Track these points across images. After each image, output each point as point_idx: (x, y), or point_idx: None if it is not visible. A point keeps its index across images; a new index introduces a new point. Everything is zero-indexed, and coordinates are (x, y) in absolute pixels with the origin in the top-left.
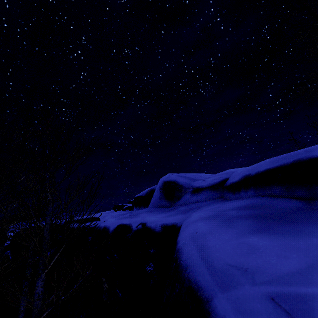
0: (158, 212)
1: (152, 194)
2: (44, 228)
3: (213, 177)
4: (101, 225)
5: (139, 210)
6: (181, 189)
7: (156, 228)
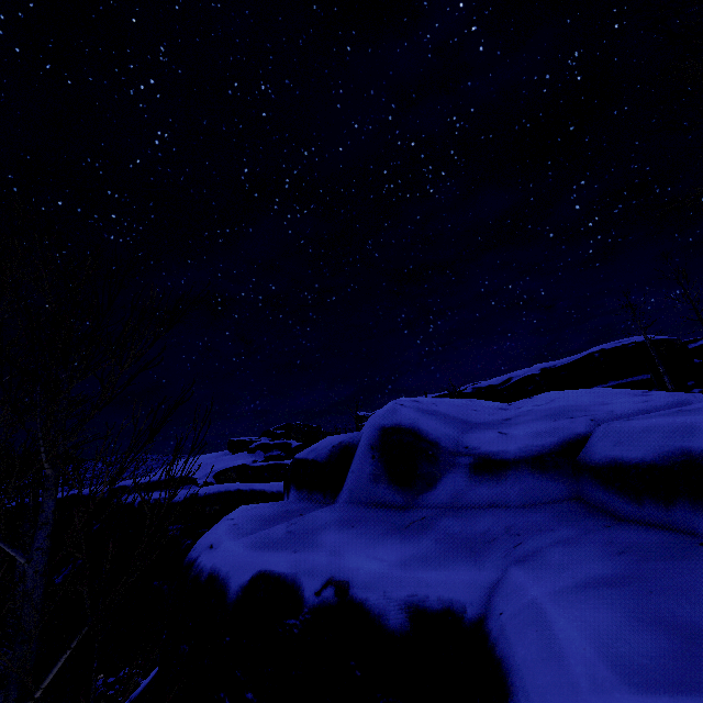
0: (377, 532)
1: (347, 461)
2: (28, 567)
3: (532, 426)
4: (202, 564)
5: (314, 514)
6: (435, 454)
7: (387, 613)
